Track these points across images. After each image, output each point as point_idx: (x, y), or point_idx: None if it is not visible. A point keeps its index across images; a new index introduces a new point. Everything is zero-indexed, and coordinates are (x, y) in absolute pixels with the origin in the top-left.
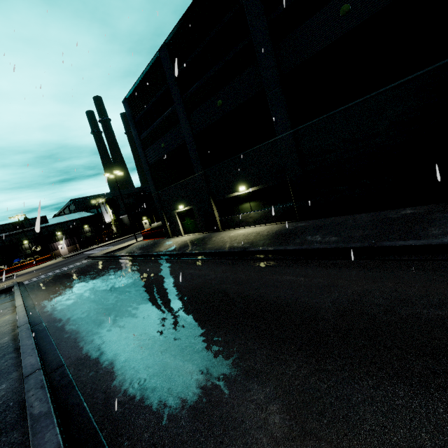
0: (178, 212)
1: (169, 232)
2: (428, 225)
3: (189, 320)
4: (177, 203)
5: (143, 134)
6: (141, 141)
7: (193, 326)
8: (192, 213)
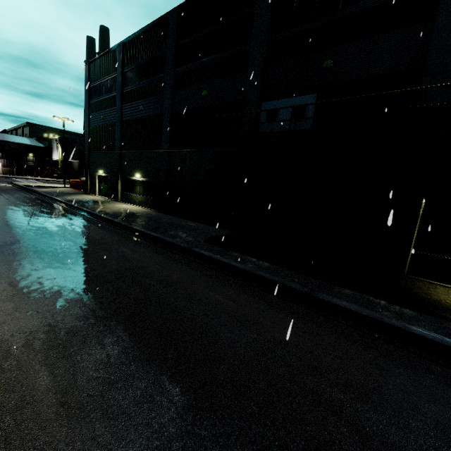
0: (99, 175)
1: (88, 188)
2: (176, 229)
3: (5, 224)
4: (100, 167)
5: (92, 99)
6: (90, 104)
7: (2, 225)
8: (107, 180)
